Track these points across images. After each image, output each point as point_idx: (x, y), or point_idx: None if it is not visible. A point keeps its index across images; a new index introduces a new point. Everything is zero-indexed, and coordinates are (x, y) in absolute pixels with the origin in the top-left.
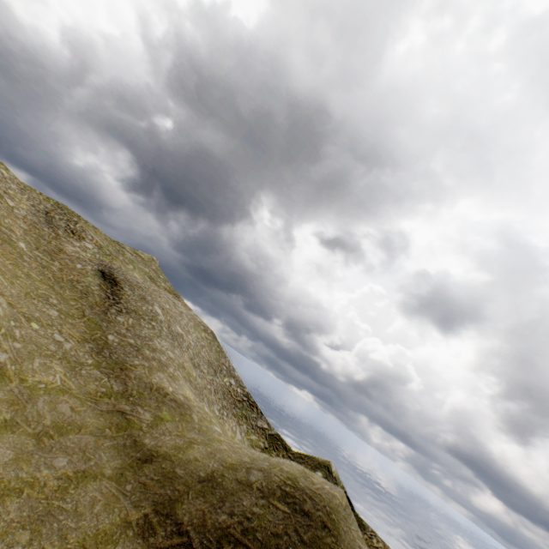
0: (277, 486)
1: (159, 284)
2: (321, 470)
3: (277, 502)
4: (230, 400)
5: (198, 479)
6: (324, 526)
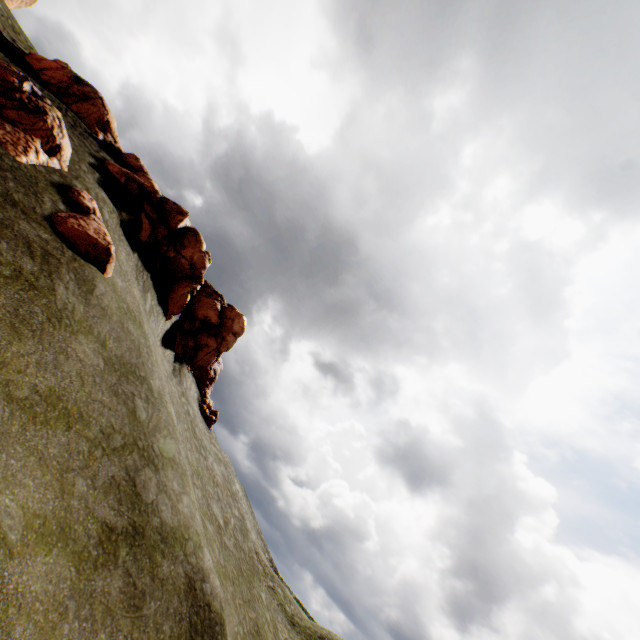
0: None
1: None
2: None
3: None
4: None
5: (319, 637)
6: None
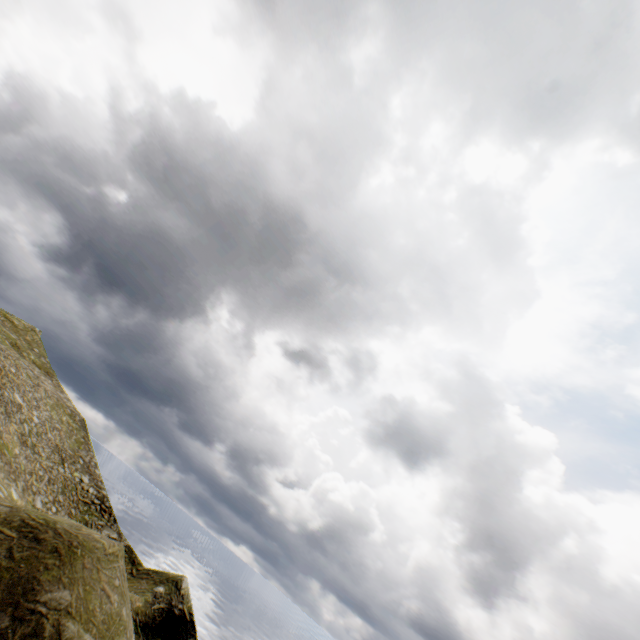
0: (21, 518)
1: (25, 355)
2: (166, 585)
3: (8, 528)
4: (71, 499)
5: None
6: (56, 551)
